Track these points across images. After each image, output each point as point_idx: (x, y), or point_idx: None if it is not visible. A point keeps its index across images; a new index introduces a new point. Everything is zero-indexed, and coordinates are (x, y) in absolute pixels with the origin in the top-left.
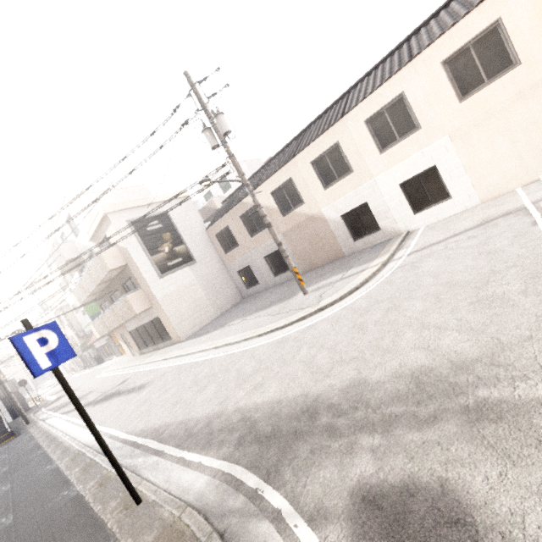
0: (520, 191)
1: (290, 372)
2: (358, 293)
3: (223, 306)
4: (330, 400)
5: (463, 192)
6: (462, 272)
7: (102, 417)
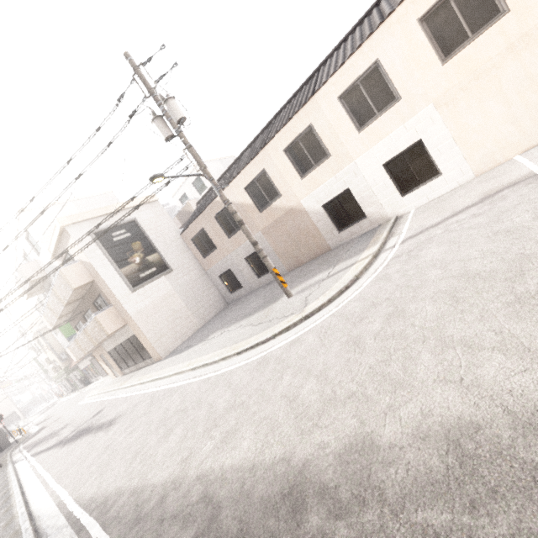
0: (520, 159)
1: (269, 413)
2: (349, 293)
3: (207, 315)
4: (323, 477)
5: (454, 167)
6: (479, 259)
7: (62, 467)
